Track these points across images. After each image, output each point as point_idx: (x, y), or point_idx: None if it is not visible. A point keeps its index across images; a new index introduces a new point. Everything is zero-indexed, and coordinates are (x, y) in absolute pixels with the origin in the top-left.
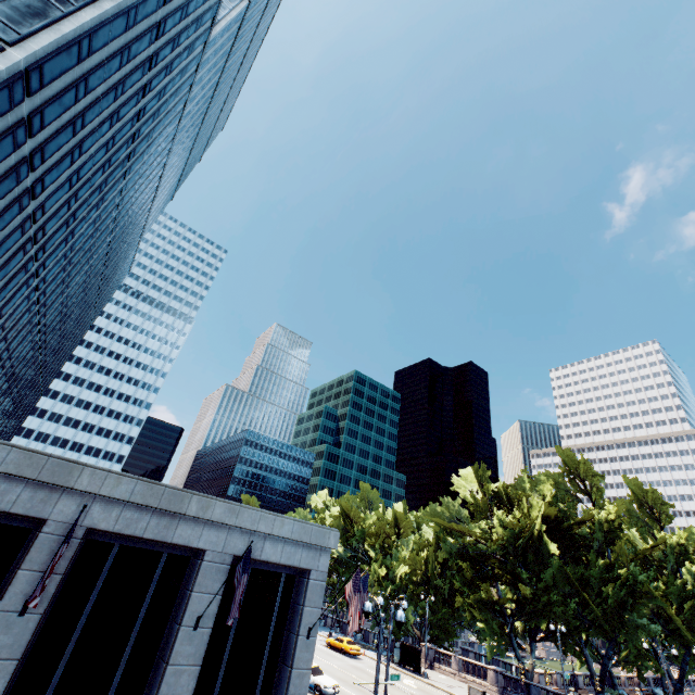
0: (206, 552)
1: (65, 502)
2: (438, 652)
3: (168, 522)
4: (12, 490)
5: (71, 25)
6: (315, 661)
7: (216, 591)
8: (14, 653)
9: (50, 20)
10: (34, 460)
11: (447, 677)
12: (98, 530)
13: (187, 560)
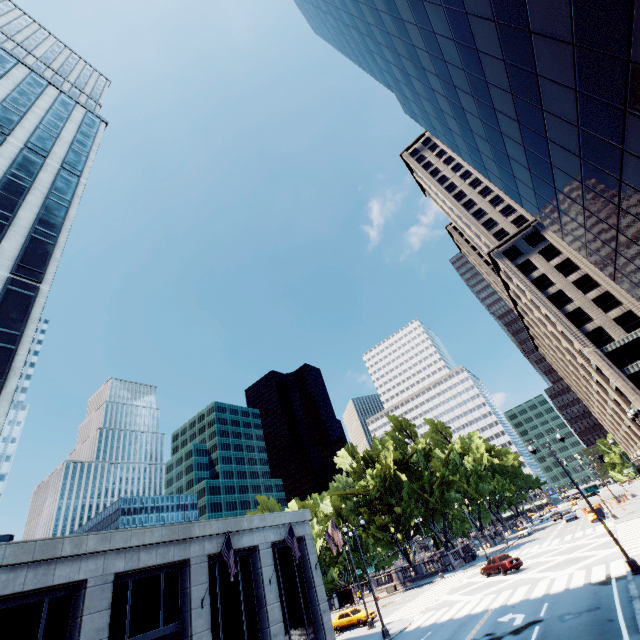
0: (259, 545)
1: (193, 546)
2: None
3: (238, 537)
4: (170, 549)
5: (59, 251)
6: None
7: (271, 563)
8: (208, 626)
9: (50, 254)
10: (173, 530)
11: (371, 596)
12: (211, 555)
13: (248, 557)
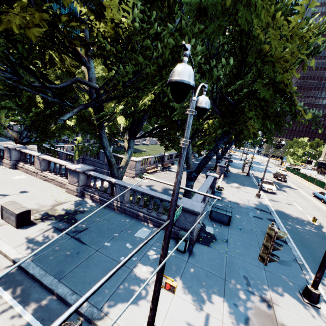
0: None
1: None
2: (73, 147)
3: None
4: None
5: None
6: None
7: None
8: None
9: None
10: None
11: (28, 176)
12: None
13: None
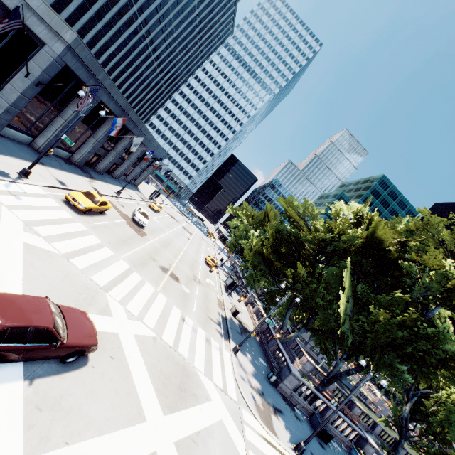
0: None
1: None
2: None
3: None
4: None
5: None
6: (178, 241)
7: None
8: None
9: None
10: None
11: (247, 311)
12: None
13: None
